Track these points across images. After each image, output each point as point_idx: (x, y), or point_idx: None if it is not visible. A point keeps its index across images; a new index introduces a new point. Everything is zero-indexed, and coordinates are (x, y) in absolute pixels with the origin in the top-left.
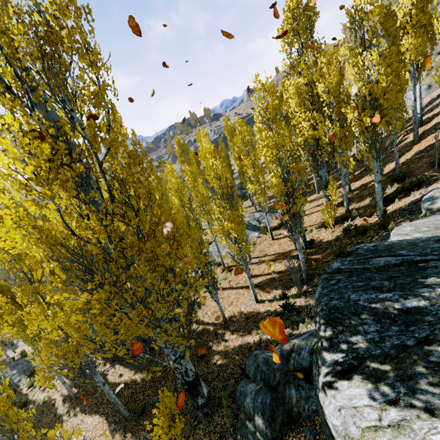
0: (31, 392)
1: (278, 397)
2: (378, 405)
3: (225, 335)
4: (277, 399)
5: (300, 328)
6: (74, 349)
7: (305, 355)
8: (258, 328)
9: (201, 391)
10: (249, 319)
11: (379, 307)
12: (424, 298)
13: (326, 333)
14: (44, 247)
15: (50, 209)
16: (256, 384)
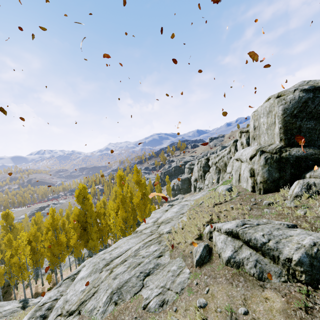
0: None
1: None
2: None
3: None
4: None
5: None
6: None
7: None
8: None
9: None
10: None
11: None
12: None
13: None
14: None
15: None
16: None
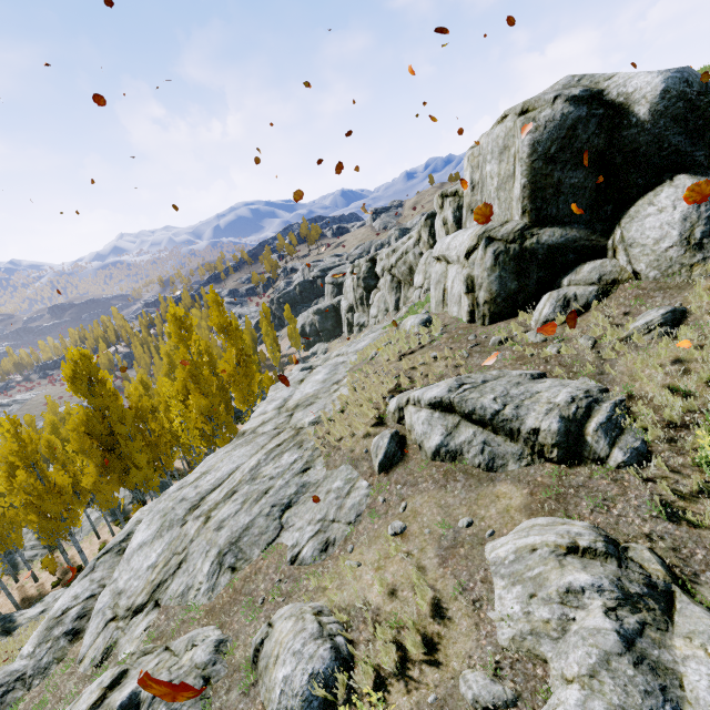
0: None
1: None
2: None
3: None
4: None
5: None
6: None
7: None
8: None
9: None
10: None
11: None
12: None
13: None
14: None
15: None
16: None
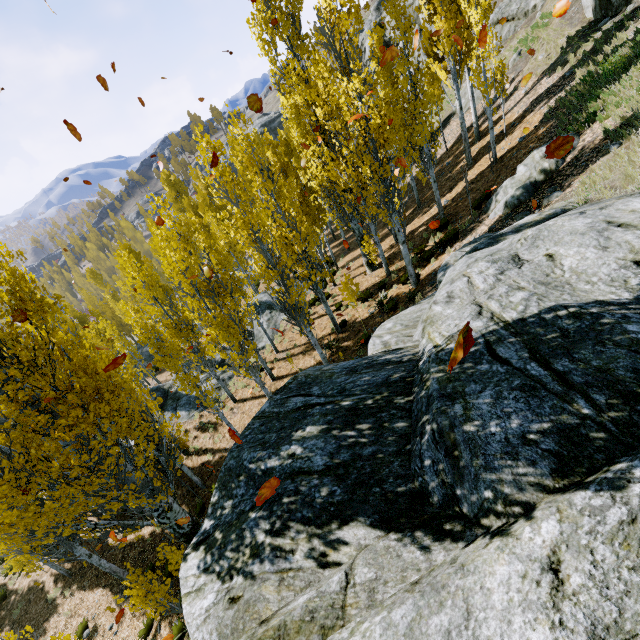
0: (11, 581)
1: None
2: (199, 573)
3: None
4: None
5: None
6: (28, 531)
7: None
8: None
9: None
10: None
11: (253, 468)
12: (279, 458)
13: (214, 499)
14: None
15: None
16: None
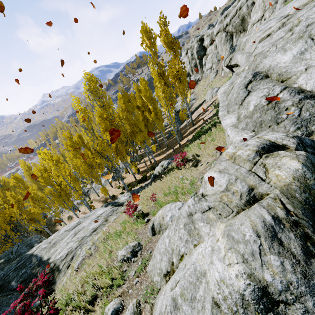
0: None
1: None
2: None
3: None
4: None
5: None
6: None
7: None
8: None
9: None
10: None
11: None
12: None
13: None
14: None
15: None
16: None
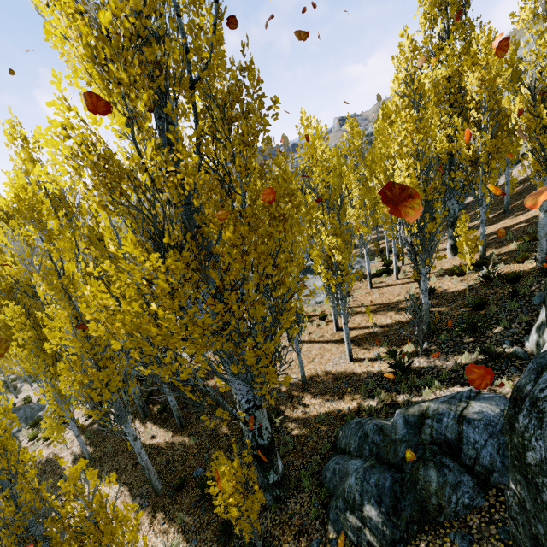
0: (33, 446)
1: (405, 480)
2: None
3: (303, 399)
4: (403, 482)
5: (424, 393)
6: (105, 378)
7: (450, 422)
8: (354, 392)
9: (275, 463)
10: (339, 380)
11: None
12: None
13: None
14: (99, 182)
15: (120, 112)
16: (362, 460)
